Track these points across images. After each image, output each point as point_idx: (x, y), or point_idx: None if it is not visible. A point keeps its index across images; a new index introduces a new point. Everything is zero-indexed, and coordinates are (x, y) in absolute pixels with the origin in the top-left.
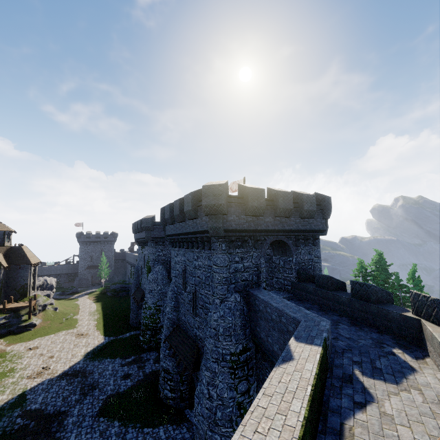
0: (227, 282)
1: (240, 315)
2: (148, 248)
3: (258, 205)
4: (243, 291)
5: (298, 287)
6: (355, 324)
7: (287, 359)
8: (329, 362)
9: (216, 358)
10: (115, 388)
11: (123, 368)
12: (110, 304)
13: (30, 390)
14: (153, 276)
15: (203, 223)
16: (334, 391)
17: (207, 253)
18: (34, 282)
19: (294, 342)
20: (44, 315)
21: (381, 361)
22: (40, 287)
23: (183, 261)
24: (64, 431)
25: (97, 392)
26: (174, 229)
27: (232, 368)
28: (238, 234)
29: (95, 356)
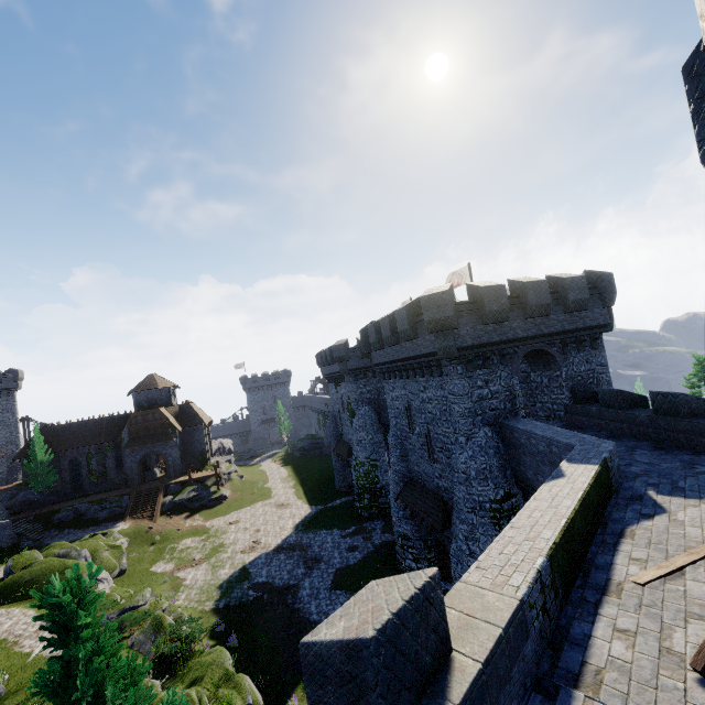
0: (471, 414)
1: (496, 454)
2: (345, 385)
3: (499, 308)
4: (494, 423)
5: (574, 410)
6: (660, 448)
7: (557, 477)
8: (616, 486)
9: (471, 507)
10: (342, 561)
11: (345, 539)
12: (302, 467)
13: (250, 564)
14: (359, 421)
15: (428, 344)
16: (618, 508)
17: (437, 381)
18: (210, 447)
19: (566, 463)
20: (231, 486)
21: (688, 481)
22: (217, 452)
23: (404, 396)
24: (302, 602)
25: (323, 565)
26: (384, 355)
27: (495, 518)
28: (477, 350)
29: (306, 528)
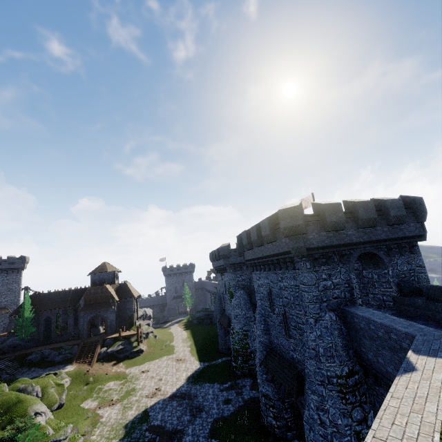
0: (318, 300)
1: (339, 335)
2: (227, 275)
3: (337, 219)
4: (336, 309)
5: (401, 302)
6: None
7: (408, 369)
8: None
9: (321, 380)
10: (219, 411)
11: (222, 393)
12: (198, 331)
13: (150, 408)
14: (236, 301)
15: (283, 245)
16: None
17: (291, 273)
18: (137, 313)
19: (413, 354)
20: (148, 342)
21: None
22: (141, 317)
23: (267, 283)
24: None
25: (204, 414)
26: (253, 253)
27: (341, 392)
28: (321, 251)
29: (195, 380)
